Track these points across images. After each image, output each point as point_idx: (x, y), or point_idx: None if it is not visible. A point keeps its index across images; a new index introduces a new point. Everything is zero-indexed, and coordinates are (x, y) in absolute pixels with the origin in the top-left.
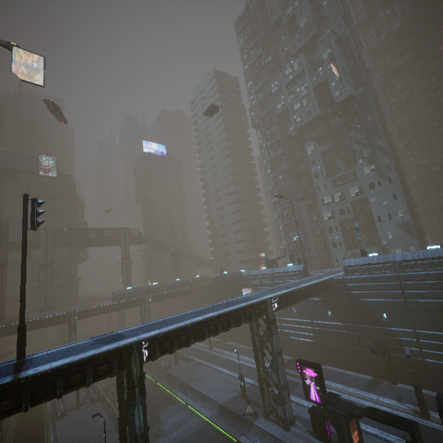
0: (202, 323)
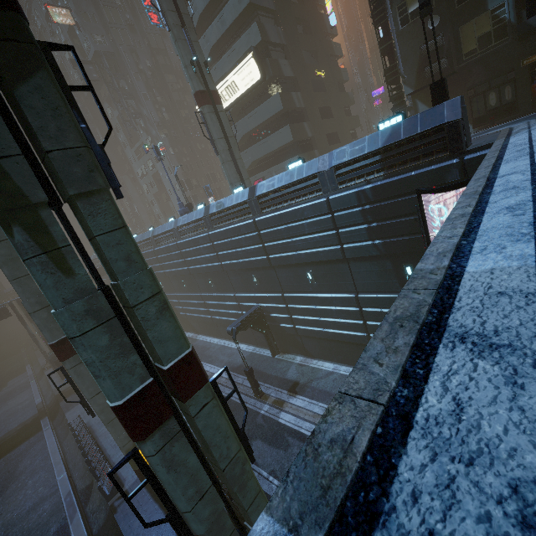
0: None
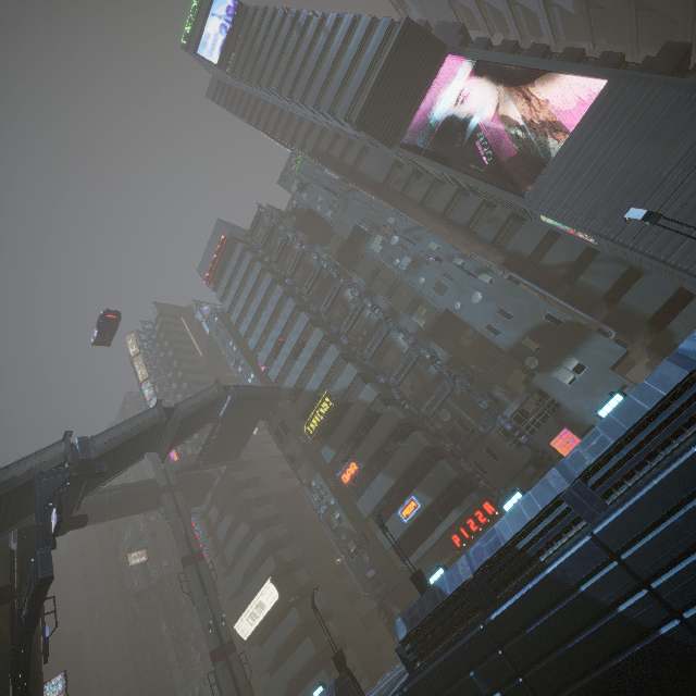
0: None
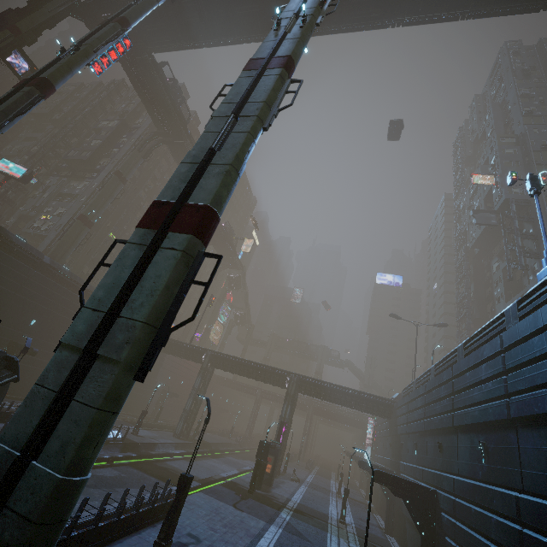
0: (237, 361)
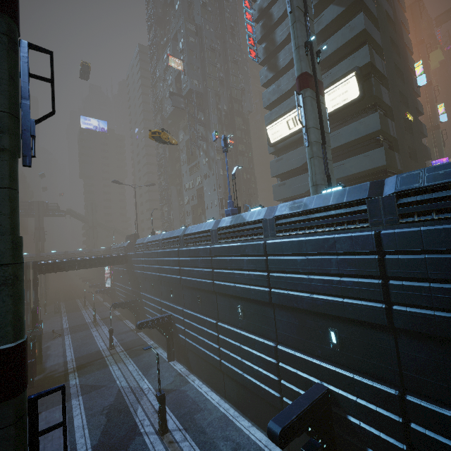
0: None
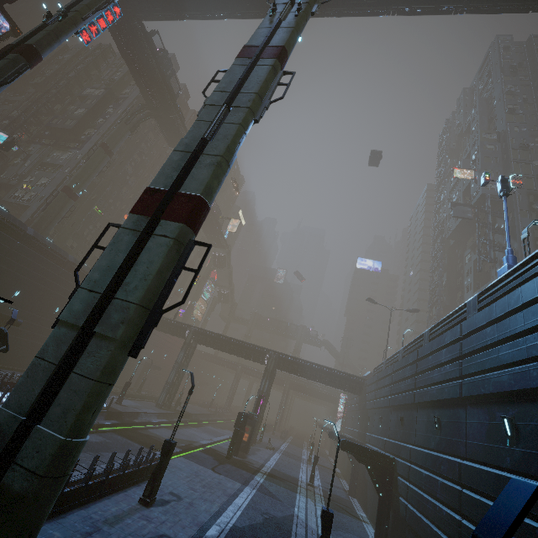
0: (219, 337)
